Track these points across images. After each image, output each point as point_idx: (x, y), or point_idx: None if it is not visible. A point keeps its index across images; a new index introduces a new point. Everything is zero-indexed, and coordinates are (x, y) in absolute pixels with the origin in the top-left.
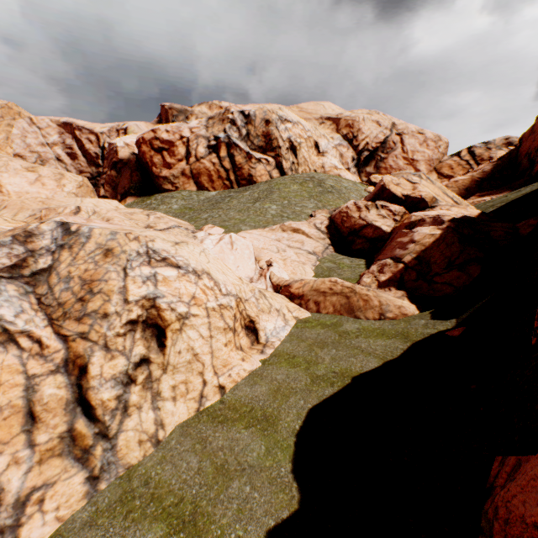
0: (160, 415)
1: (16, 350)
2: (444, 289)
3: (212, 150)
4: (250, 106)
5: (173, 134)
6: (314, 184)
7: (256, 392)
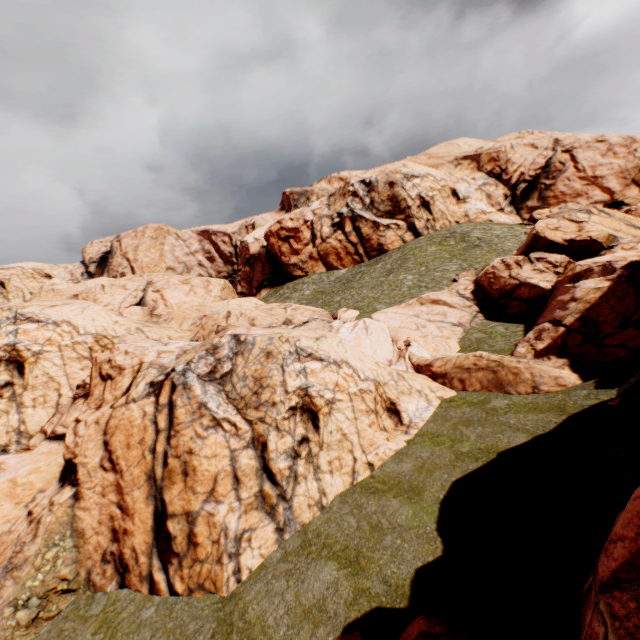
0: (322, 485)
1: (222, 432)
2: (616, 352)
3: (336, 227)
4: (371, 172)
5: (297, 220)
6: (456, 240)
7: (402, 468)
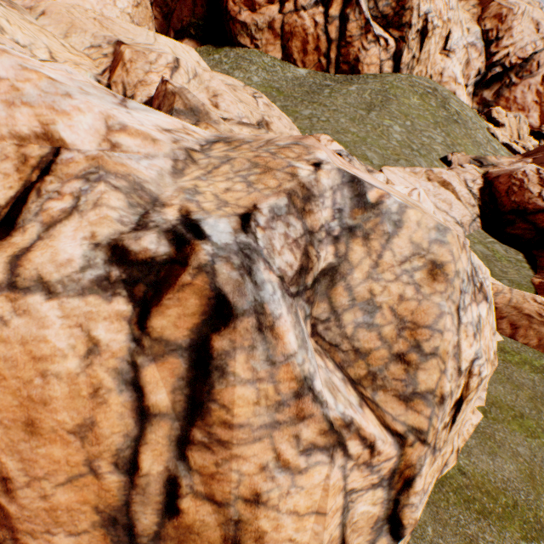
0: None
1: (339, 458)
2: None
3: None
4: None
5: None
6: (437, 102)
7: (504, 471)
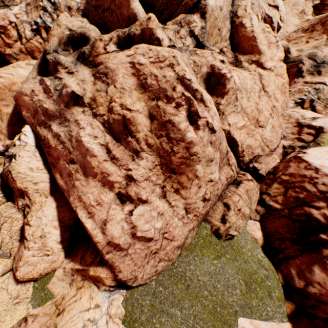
0: None
1: None
2: None
3: (35, 32)
4: None
5: (3, 20)
6: None
7: None
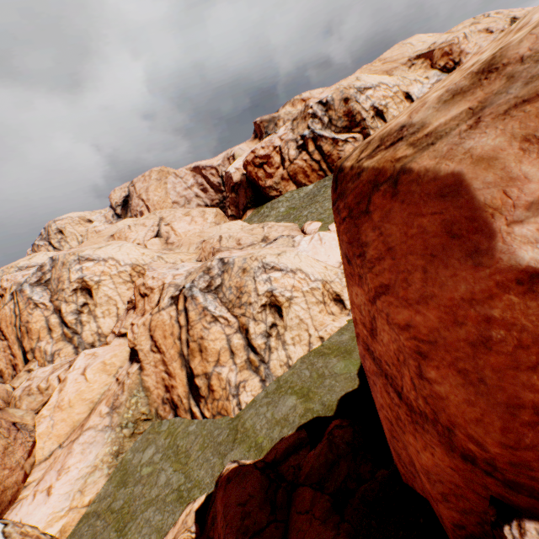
0: (288, 353)
1: (219, 324)
2: None
3: (301, 149)
4: (327, 91)
5: (267, 148)
6: None
7: (342, 338)
